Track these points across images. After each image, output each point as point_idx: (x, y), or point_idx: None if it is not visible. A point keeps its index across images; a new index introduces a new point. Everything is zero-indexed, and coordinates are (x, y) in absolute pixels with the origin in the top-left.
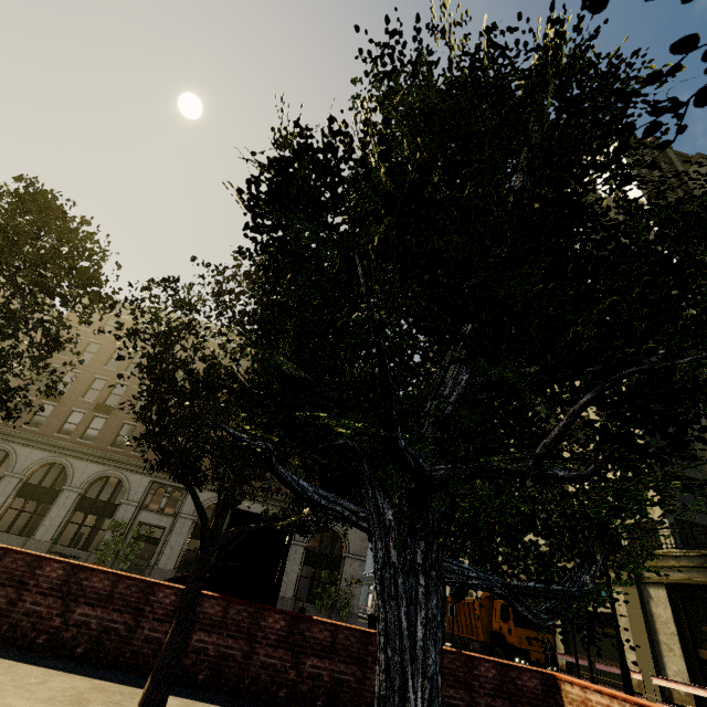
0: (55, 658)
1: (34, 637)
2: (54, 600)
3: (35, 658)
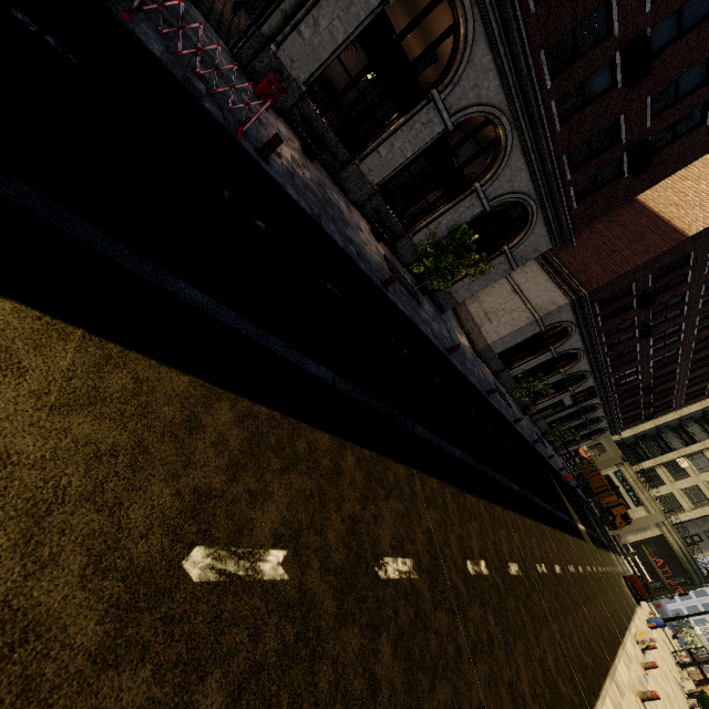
0: None
1: None
2: None
3: None
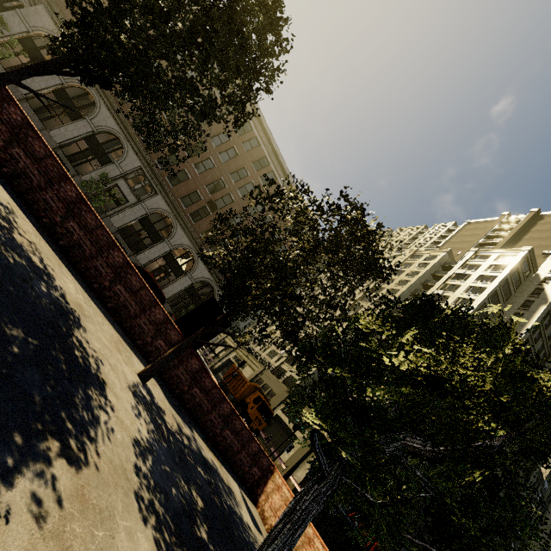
0: (98, 300)
1: (93, 282)
2: (111, 272)
3: (92, 296)
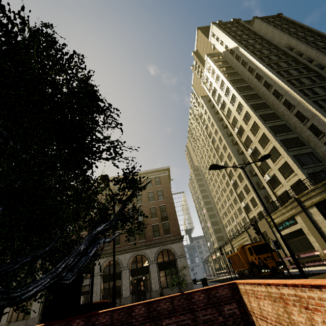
0: None
1: None
2: None
3: None
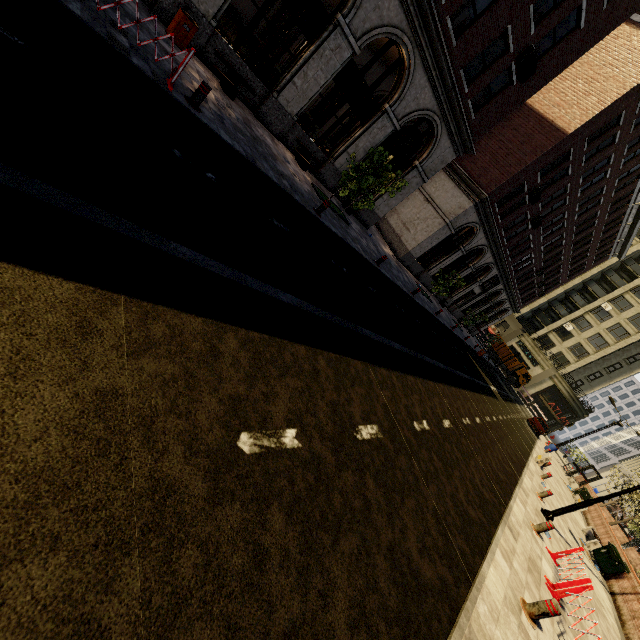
0: None
1: None
2: None
3: None
